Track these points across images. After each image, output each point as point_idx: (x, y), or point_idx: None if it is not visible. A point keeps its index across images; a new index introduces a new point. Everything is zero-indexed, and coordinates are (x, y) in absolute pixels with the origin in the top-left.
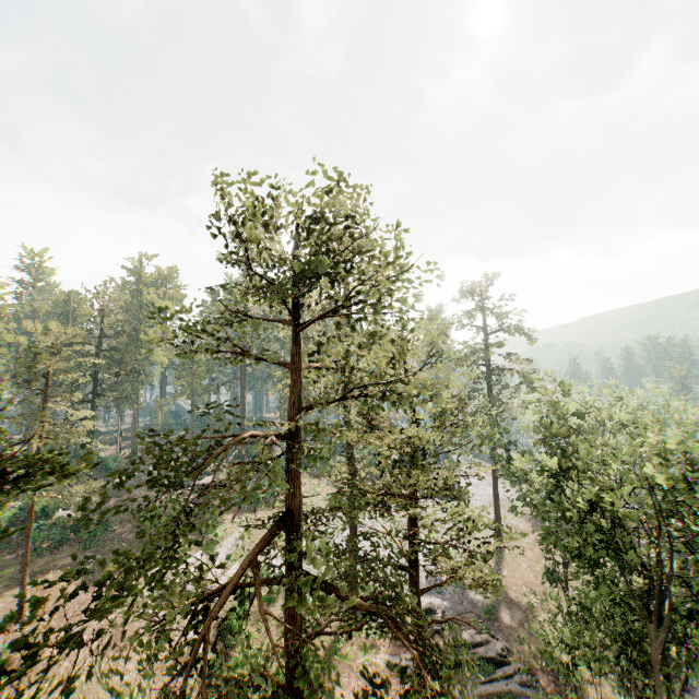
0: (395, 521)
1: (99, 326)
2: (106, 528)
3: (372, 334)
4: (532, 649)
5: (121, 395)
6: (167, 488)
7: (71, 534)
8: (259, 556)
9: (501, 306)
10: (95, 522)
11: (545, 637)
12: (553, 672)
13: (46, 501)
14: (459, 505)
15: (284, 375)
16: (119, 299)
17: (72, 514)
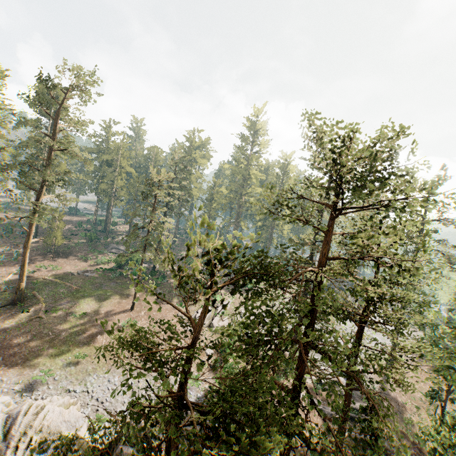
0: (319, 324)
1: (174, 171)
2: (163, 278)
3: (391, 228)
4: (402, 430)
5: (178, 211)
6: (276, 285)
7: (148, 276)
8: (238, 317)
9: (444, 202)
10: (158, 274)
11: (425, 427)
12: (415, 448)
13: (138, 257)
14: (403, 335)
15: (263, 217)
16: (185, 157)
17: (148, 267)
